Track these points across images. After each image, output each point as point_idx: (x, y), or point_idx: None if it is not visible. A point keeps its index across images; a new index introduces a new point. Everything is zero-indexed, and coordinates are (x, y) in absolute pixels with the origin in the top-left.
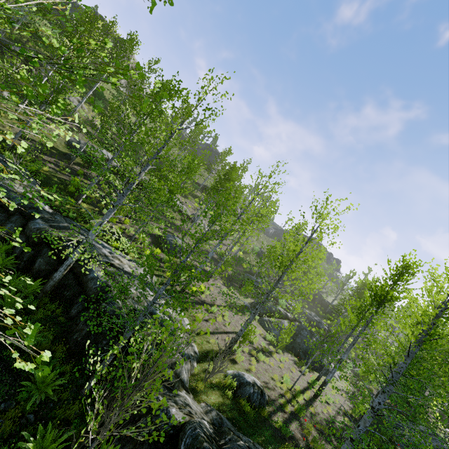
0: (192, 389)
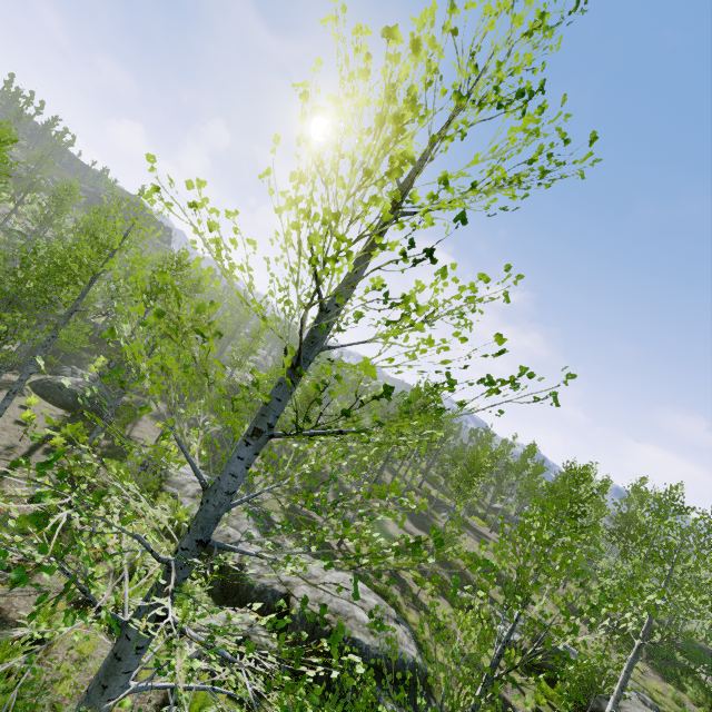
0: None
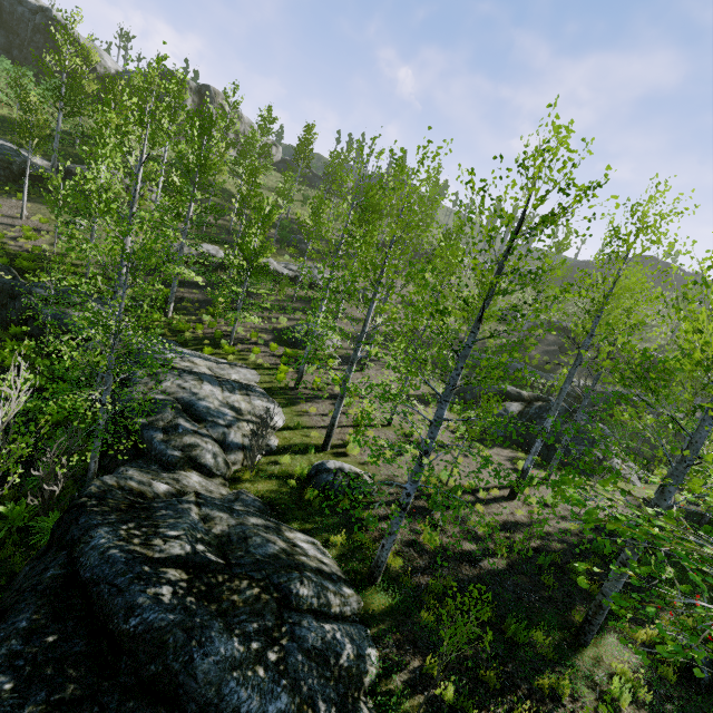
0: (234, 479)
